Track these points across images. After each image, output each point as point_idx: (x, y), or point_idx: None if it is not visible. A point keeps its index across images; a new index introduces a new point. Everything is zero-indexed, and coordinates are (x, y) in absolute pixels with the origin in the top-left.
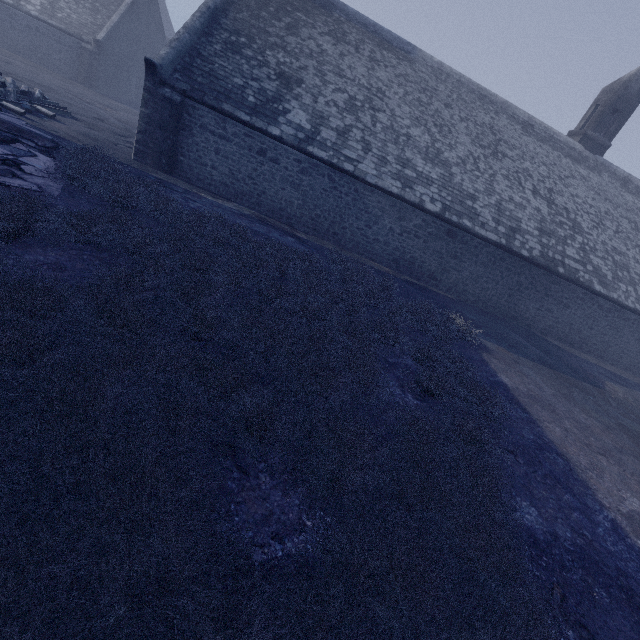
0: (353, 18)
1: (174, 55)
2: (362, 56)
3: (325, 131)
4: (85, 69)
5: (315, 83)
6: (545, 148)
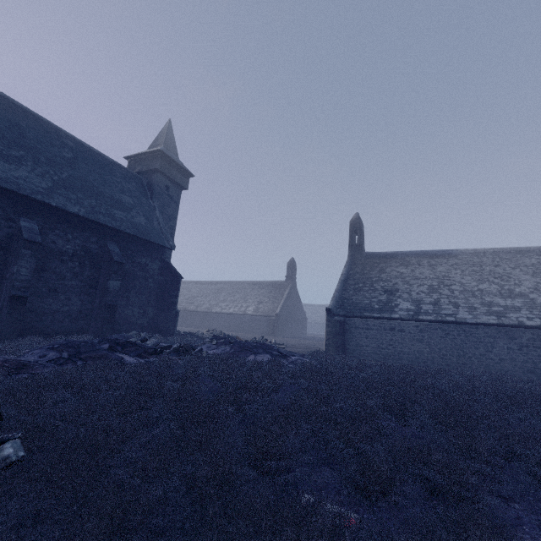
0: (409, 254)
1: (335, 302)
2: (424, 266)
3: (424, 306)
4: (271, 328)
5: (405, 287)
6: None
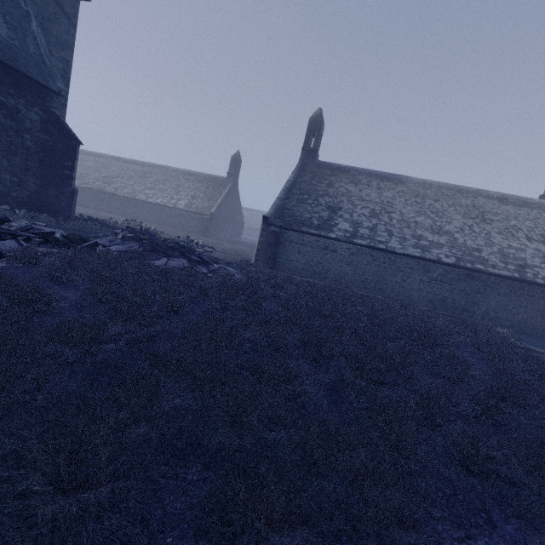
0: (361, 172)
1: (274, 211)
2: (372, 188)
3: (361, 230)
4: (204, 228)
5: (349, 207)
6: (524, 210)
